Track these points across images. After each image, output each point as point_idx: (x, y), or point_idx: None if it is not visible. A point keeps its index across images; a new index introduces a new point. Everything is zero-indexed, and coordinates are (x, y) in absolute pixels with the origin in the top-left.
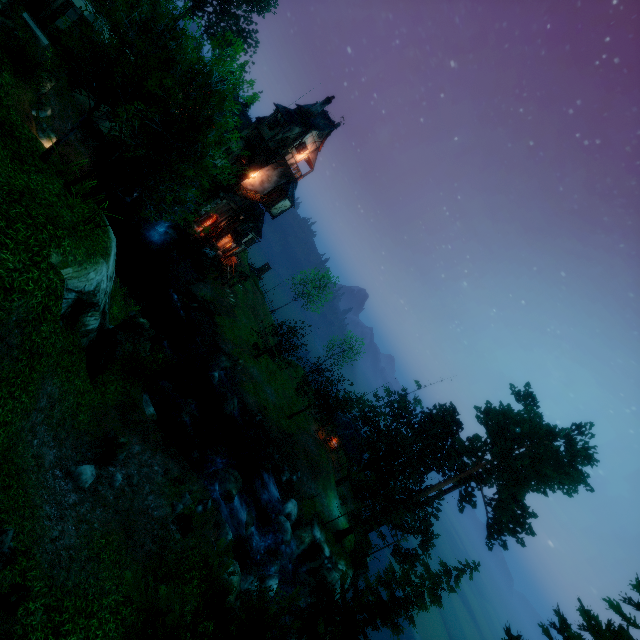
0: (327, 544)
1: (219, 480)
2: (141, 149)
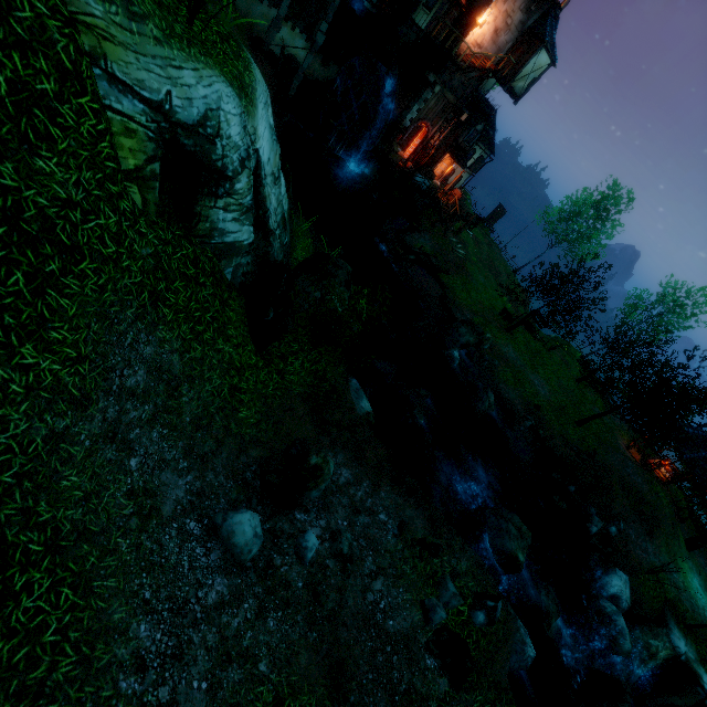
0: (703, 667)
1: (489, 530)
2: (321, 68)
